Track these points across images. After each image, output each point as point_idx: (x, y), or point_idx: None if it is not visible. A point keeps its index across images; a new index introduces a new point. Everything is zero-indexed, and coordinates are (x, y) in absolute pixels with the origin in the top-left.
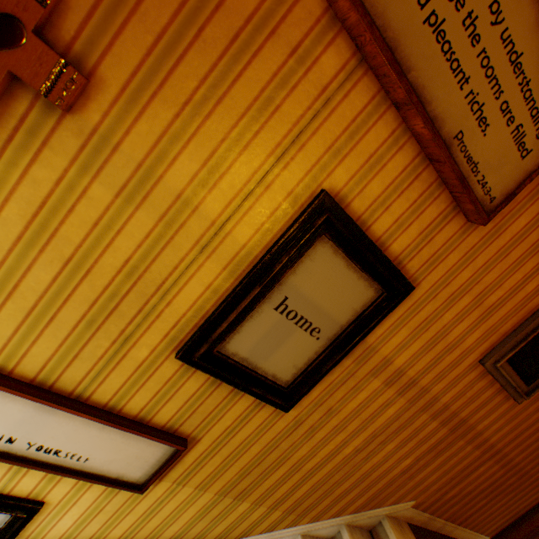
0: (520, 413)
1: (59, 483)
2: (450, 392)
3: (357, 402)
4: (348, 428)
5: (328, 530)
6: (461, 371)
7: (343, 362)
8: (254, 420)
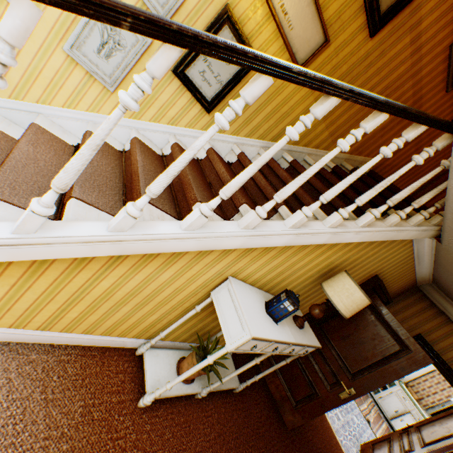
0: (441, 107)
1: (269, 49)
2: (427, 68)
3: (394, 53)
4: (381, 74)
5: (336, 162)
6: (439, 52)
7: (405, 12)
8: (354, 42)
